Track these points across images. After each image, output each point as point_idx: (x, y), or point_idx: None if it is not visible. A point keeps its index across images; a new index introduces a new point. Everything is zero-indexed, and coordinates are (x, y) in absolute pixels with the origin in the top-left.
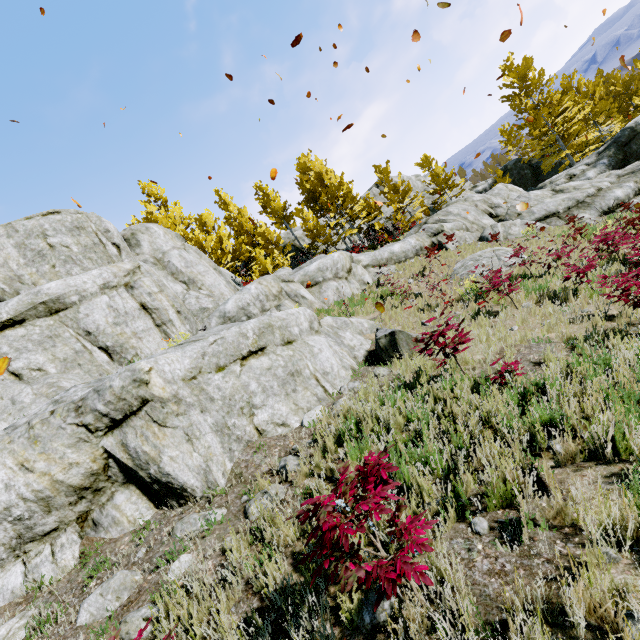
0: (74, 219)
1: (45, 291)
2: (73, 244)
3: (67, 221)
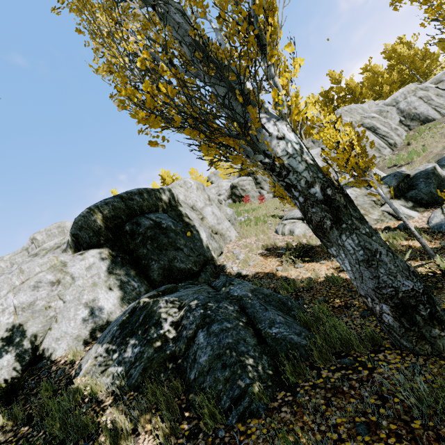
0: (58, 224)
1: (43, 246)
2: (57, 231)
3: (57, 225)
